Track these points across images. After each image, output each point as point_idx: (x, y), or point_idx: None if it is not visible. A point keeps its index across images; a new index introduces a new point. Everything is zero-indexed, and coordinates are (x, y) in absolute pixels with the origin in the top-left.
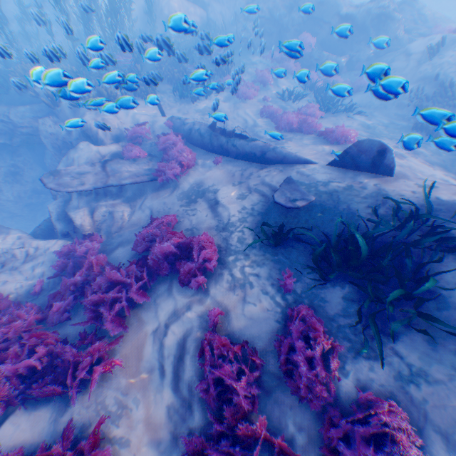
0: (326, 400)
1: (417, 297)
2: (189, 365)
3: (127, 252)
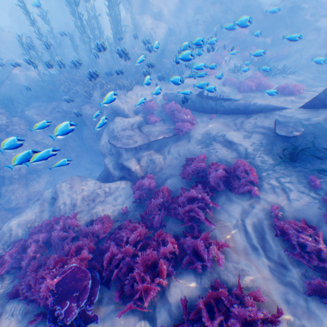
0: None
1: None
2: (271, 241)
3: (177, 181)
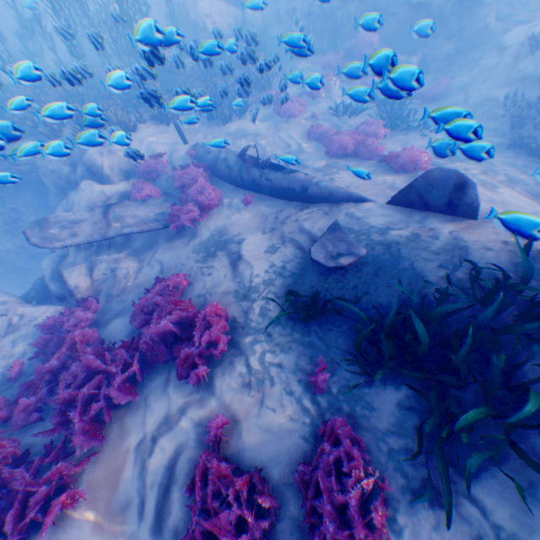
0: None
1: (508, 422)
2: (178, 502)
3: (125, 324)
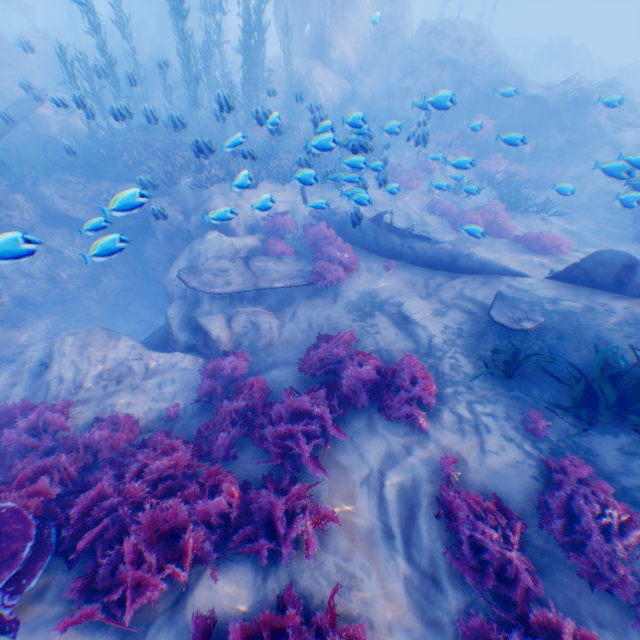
0: (632, 585)
1: None
2: (424, 527)
3: (289, 375)
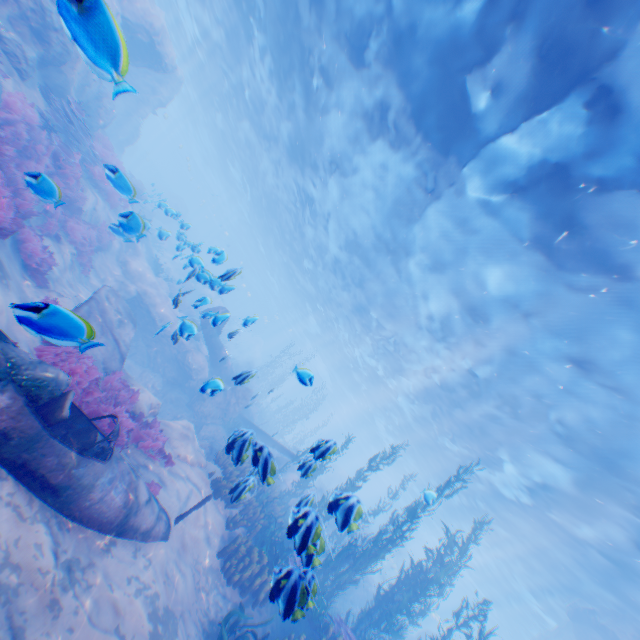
0: None
1: None
2: None
3: None
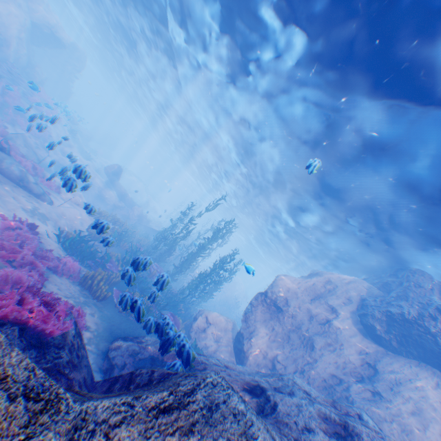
0: None
1: None
2: None
3: None
